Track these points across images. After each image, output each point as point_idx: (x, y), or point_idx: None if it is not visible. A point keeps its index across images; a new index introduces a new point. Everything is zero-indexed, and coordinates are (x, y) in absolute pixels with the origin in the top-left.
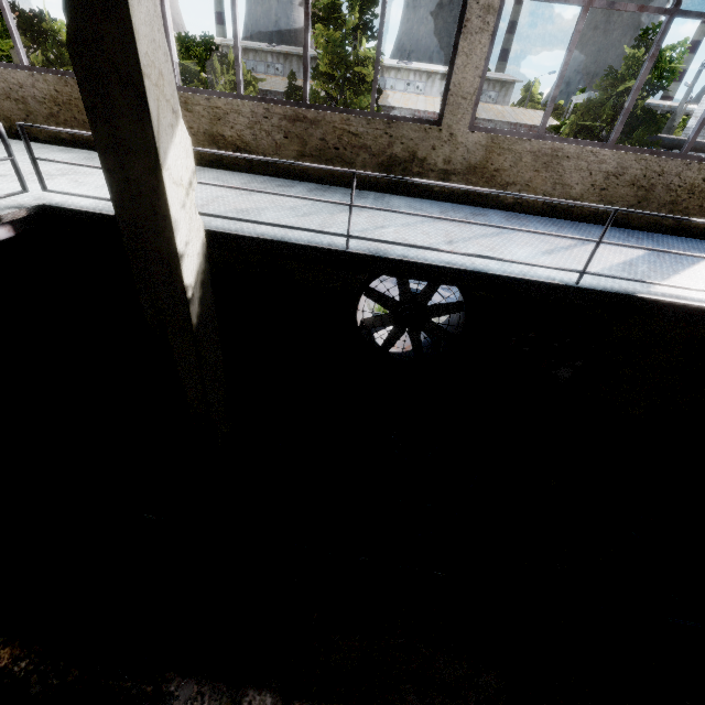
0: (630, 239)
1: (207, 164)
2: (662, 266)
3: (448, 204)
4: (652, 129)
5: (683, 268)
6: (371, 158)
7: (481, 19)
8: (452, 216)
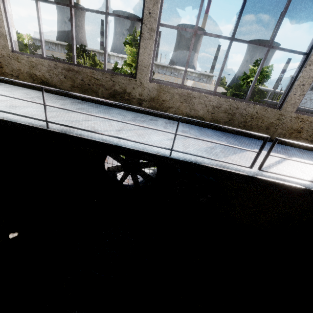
0: (223, 137)
1: (29, 87)
2: (229, 150)
3: (142, 114)
4: (262, 97)
5: (240, 152)
6: (105, 90)
7: (149, 33)
8: (137, 119)
